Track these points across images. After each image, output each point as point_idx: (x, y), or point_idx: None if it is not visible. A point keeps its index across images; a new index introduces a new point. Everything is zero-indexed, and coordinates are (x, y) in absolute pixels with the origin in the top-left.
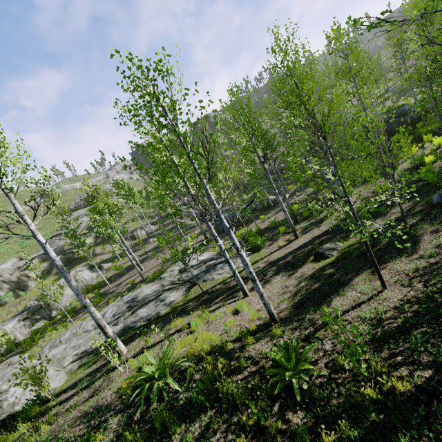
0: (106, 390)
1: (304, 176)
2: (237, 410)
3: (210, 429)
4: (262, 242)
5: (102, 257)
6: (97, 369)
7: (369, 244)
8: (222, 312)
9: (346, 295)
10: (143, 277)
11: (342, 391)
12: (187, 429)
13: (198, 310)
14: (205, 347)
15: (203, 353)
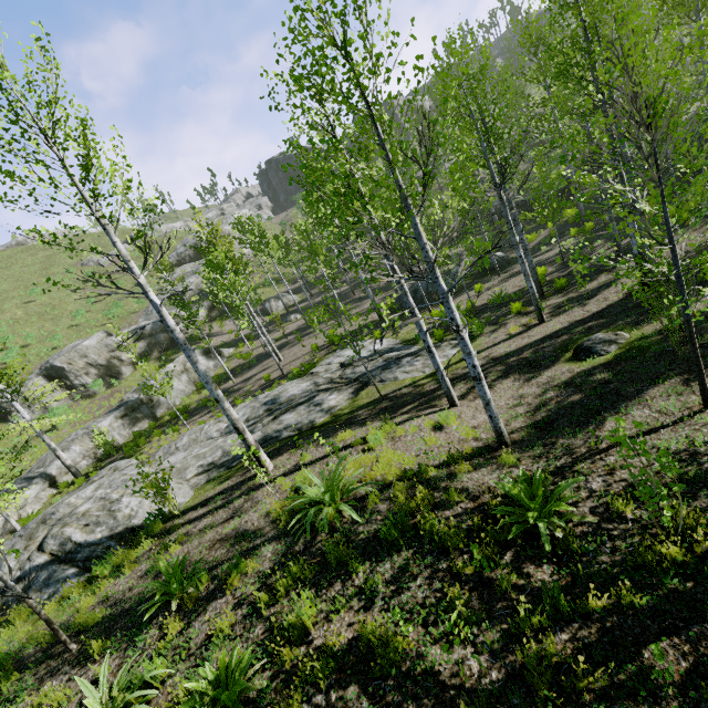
0: (251, 512)
1: (558, 217)
2: (446, 554)
3: (407, 572)
4: (478, 327)
5: (220, 339)
6: (233, 486)
7: (680, 336)
8: (415, 426)
9: (632, 415)
10: (284, 372)
11: (621, 547)
12: (373, 569)
13: (376, 421)
14: (393, 471)
15: (389, 479)
